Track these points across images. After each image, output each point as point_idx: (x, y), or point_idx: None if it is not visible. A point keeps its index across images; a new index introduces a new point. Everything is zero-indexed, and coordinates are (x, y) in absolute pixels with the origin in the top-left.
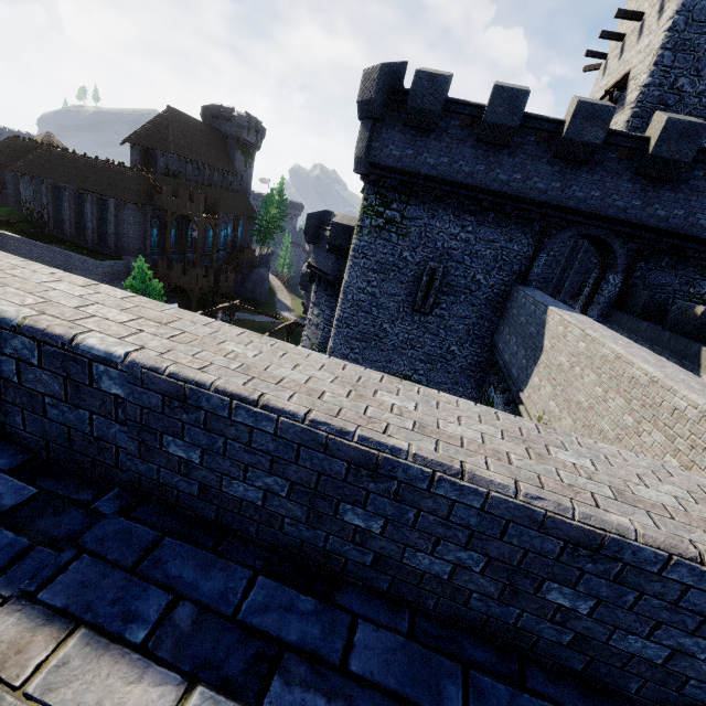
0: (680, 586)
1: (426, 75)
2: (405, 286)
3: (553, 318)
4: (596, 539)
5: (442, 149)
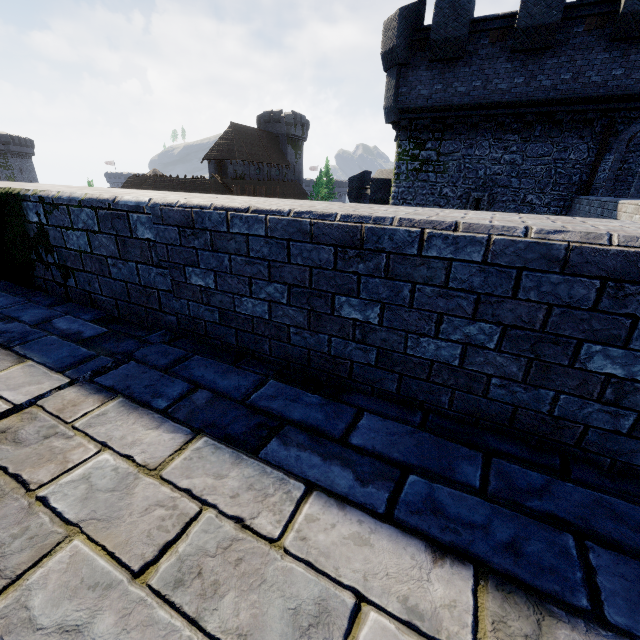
0: None
1: (446, 3)
2: None
3: (625, 210)
4: None
5: (473, 73)
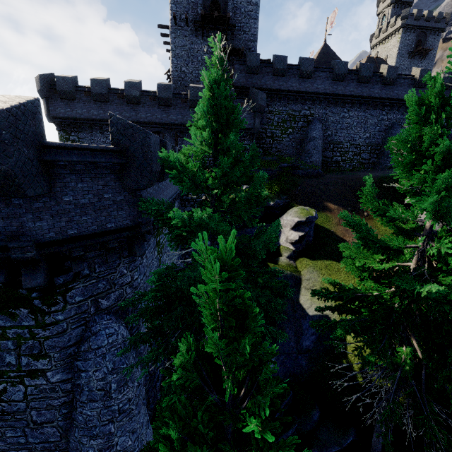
0: None
1: (60, 77)
2: None
3: None
4: None
5: (82, 106)
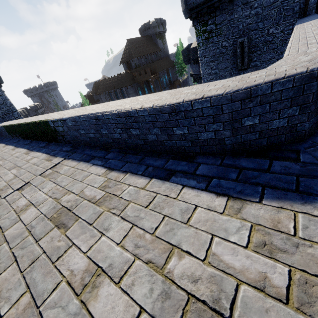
0: (142, 116)
1: None
2: (229, 60)
3: None
4: (126, 114)
5: None
